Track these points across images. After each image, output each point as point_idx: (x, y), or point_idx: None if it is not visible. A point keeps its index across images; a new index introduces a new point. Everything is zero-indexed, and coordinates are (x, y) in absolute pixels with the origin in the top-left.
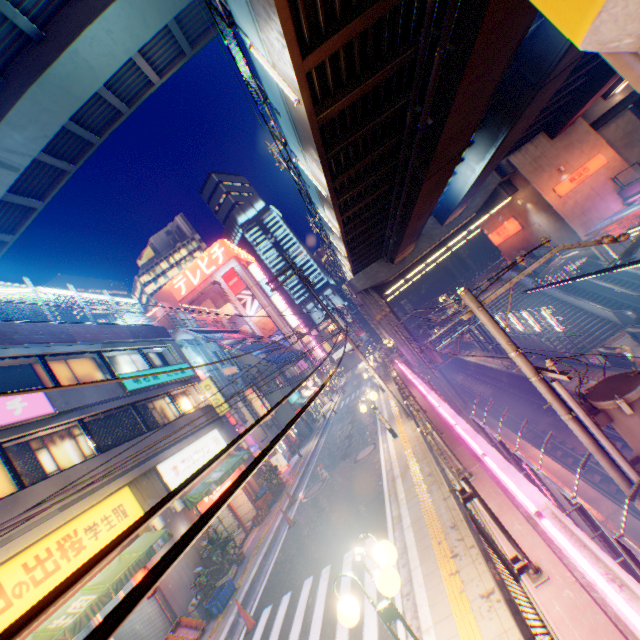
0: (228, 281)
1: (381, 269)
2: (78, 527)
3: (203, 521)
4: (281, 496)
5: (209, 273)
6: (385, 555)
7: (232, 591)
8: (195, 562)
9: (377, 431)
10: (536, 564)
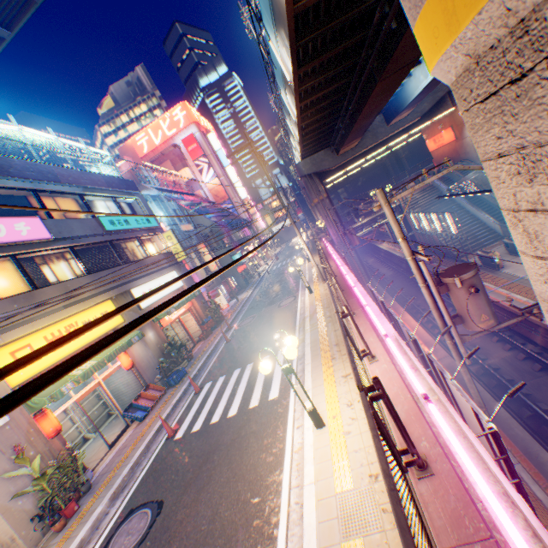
0: (187, 146)
1: (326, 158)
2: (78, 321)
3: (231, 264)
4: (221, 324)
5: (170, 135)
6: (291, 342)
7: (184, 374)
8: (159, 355)
9: (298, 289)
10: (374, 355)
